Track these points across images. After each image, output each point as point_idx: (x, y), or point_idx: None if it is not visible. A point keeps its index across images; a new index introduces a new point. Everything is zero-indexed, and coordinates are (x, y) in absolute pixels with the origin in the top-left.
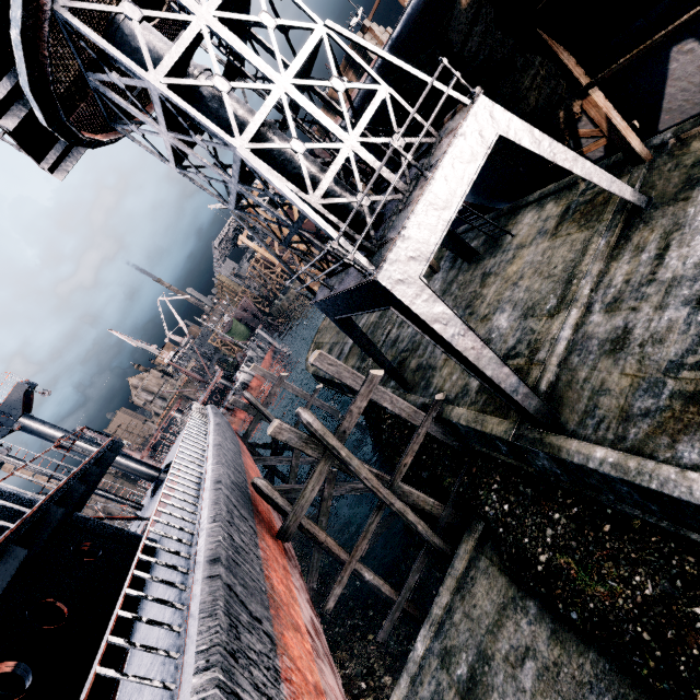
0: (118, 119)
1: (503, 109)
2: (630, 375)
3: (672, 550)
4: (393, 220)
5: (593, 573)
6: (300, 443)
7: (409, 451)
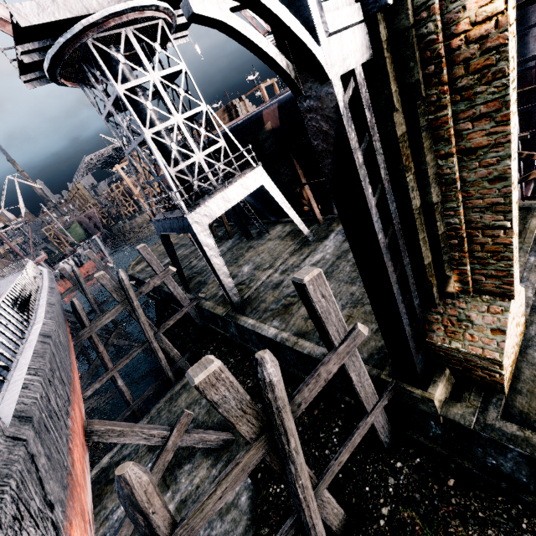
0: (82, 80)
1: (268, 176)
2: (275, 297)
3: None
4: (206, 197)
5: None
6: (112, 289)
7: (174, 317)
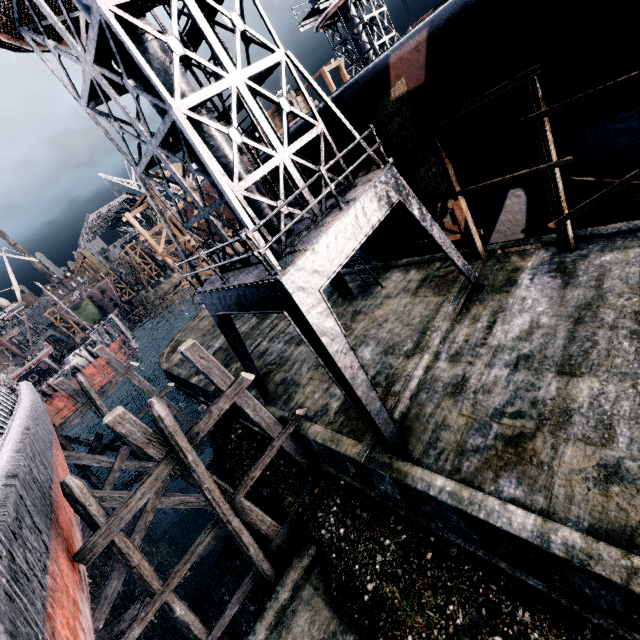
0: (31, 30)
1: (405, 183)
2: (466, 416)
3: (480, 578)
4: (303, 235)
5: (414, 603)
6: (142, 439)
7: (260, 463)
